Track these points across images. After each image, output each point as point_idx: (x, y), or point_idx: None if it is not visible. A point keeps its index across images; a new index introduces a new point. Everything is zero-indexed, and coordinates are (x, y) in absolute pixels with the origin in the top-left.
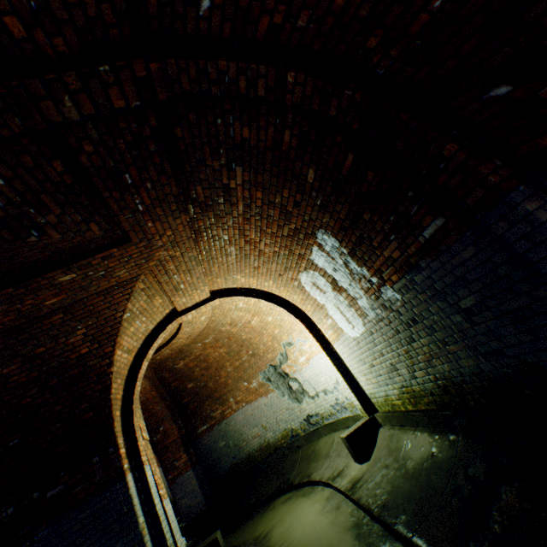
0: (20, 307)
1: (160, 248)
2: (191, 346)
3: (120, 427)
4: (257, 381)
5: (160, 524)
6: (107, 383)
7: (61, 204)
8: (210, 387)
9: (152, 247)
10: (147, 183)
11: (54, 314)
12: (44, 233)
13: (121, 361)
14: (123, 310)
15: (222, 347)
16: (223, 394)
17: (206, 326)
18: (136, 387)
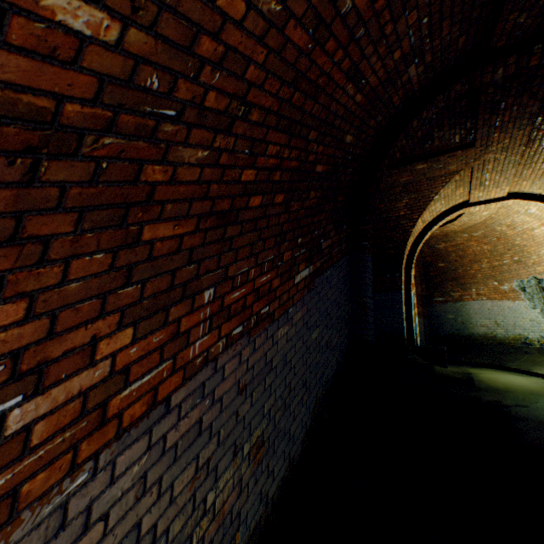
0: (388, 180)
1: (490, 152)
2: (456, 234)
3: (403, 266)
4: (510, 286)
5: (412, 323)
6: (405, 237)
7: (449, 125)
8: (458, 273)
9: (484, 151)
10: (514, 107)
11: (396, 187)
12: (432, 142)
13: (417, 227)
14: (435, 193)
15: (486, 244)
16: (467, 283)
17: (481, 222)
18: (418, 247)
